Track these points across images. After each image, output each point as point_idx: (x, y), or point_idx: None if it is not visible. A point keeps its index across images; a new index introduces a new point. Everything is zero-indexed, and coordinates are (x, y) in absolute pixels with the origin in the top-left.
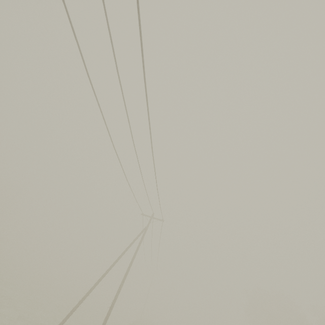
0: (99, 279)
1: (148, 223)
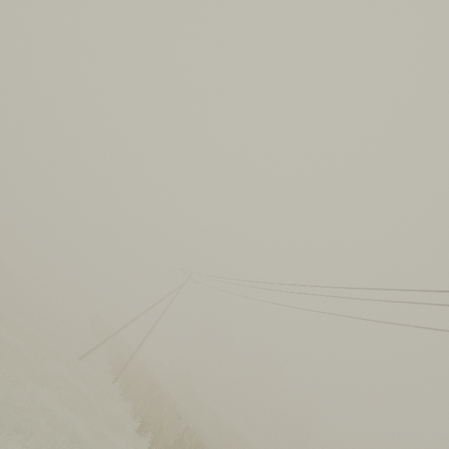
0: (132, 320)
1: (185, 282)
